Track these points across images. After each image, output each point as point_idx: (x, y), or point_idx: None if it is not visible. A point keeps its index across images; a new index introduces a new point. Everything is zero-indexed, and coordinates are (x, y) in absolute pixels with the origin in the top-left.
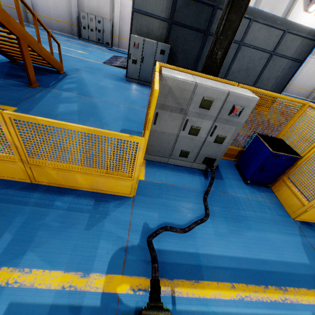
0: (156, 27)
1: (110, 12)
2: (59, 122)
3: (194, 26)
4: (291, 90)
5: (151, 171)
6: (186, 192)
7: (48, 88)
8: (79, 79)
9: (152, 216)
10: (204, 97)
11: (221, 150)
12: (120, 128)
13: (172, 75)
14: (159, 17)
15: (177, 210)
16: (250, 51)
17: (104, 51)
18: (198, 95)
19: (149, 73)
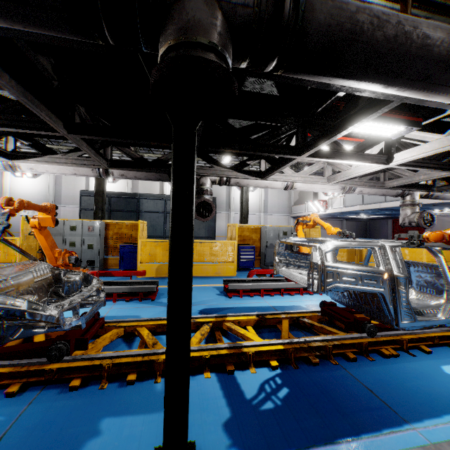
0: None
1: None
2: None
3: (127, 210)
4: None
5: None
6: None
7: None
8: None
9: None
10: (70, 225)
11: (96, 254)
12: None
13: None
14: None
15: None
16: None
17: None
18: (67, 225)
19: None
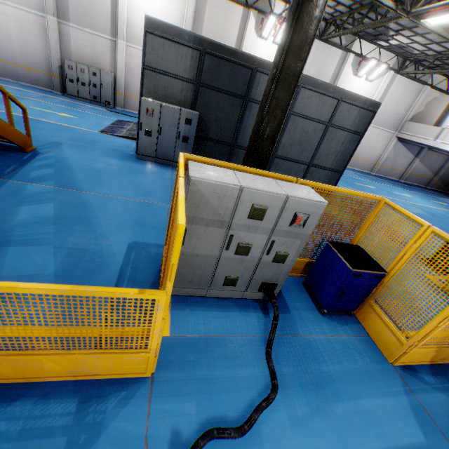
0: (178, 89)
1: (110, 62)
2: (0, 285)
3: (229, 90)
4: (352, 162)
5: (181, 315)
6: (238, 346)
7: (2, 179)
8: (59, 160)
9: (187, 411)
10: (253, 204)
11: (284, 271)
12: (127, 241)
13: (205, 176)
14: (181, 77)
15: (227, 387)
16: (302, 122)
17: (103, 114)
18: (244, 203)
19: (171, 148)
